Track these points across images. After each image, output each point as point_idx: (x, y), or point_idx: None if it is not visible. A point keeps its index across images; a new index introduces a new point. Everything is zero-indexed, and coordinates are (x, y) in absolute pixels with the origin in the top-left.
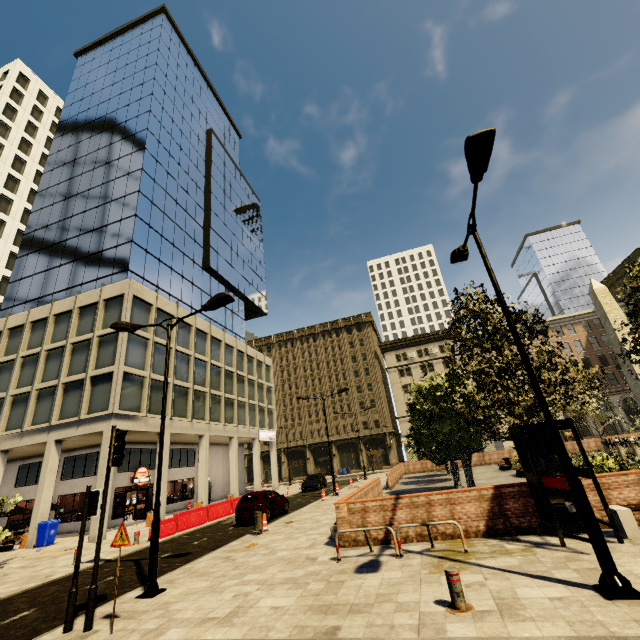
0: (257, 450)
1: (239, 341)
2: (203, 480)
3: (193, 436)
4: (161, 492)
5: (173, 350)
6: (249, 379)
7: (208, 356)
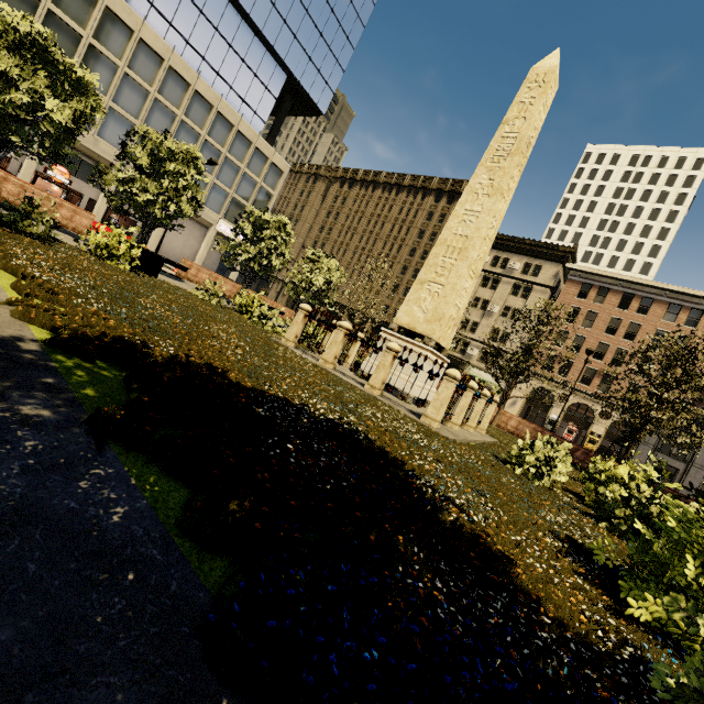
0: (209, 236)
1: (228, 105)
2: (98, 204)
3: (108, 162)
4: (24, 171)
5: (83, 40)
6: (231, 161)
7: (153, 86)
